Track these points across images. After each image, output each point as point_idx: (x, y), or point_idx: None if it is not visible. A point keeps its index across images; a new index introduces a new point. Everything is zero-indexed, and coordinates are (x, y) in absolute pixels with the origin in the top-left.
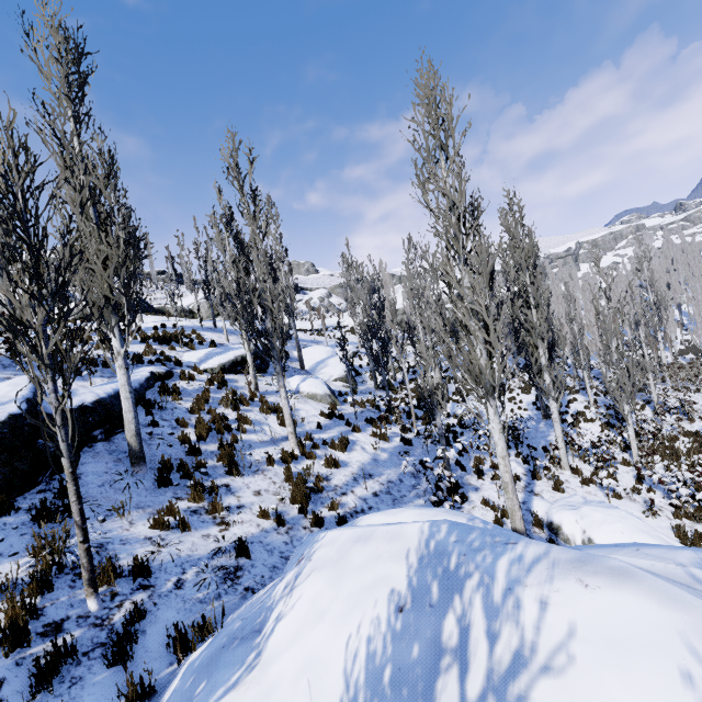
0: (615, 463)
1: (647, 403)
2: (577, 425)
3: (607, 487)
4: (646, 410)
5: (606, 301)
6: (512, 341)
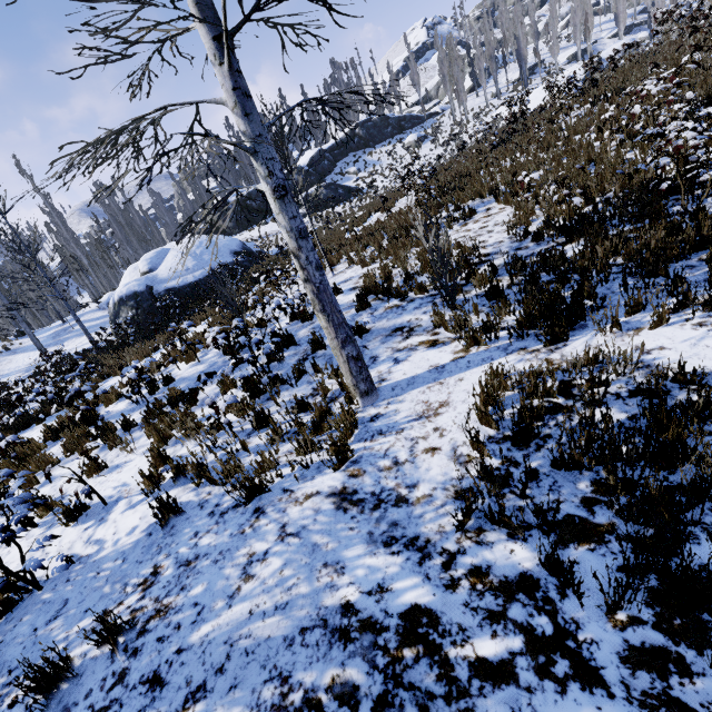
0: None
1: None
2: None
3: None
4: None
5: None
6: None
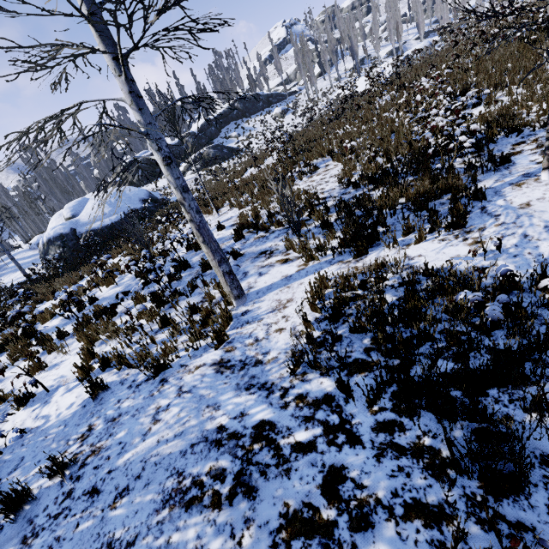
0: None
1: None
2: None
3: None
4: None
5: None
6: None
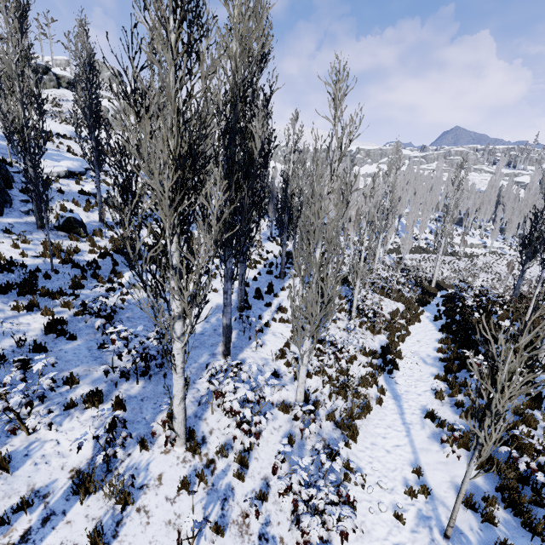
0: (274, 407)
1: (349, 302)
2: (269, 326)
3: (192, 539)
4: (345, 311)
5: (328, 174)
6: (273, 210)
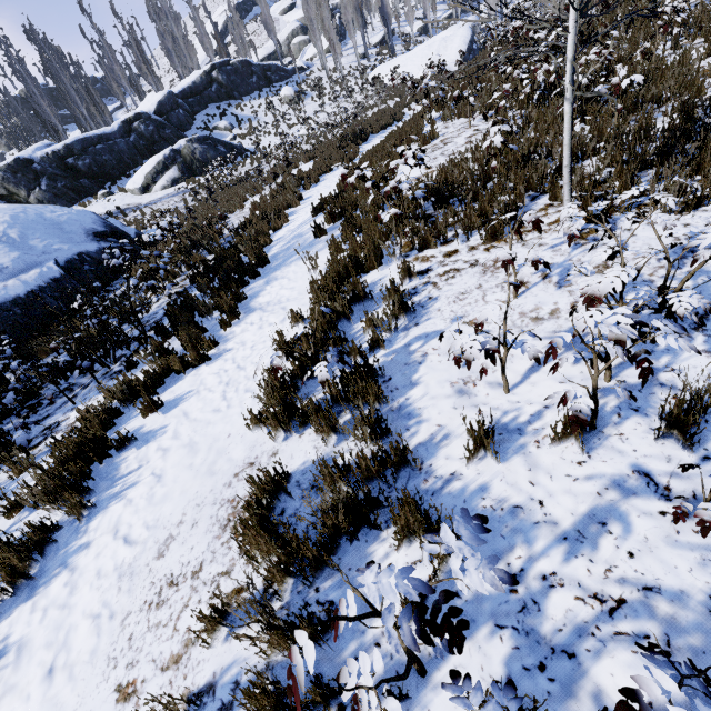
0: None
1: None
2: None
3: None
4: None
5: None
6: None
